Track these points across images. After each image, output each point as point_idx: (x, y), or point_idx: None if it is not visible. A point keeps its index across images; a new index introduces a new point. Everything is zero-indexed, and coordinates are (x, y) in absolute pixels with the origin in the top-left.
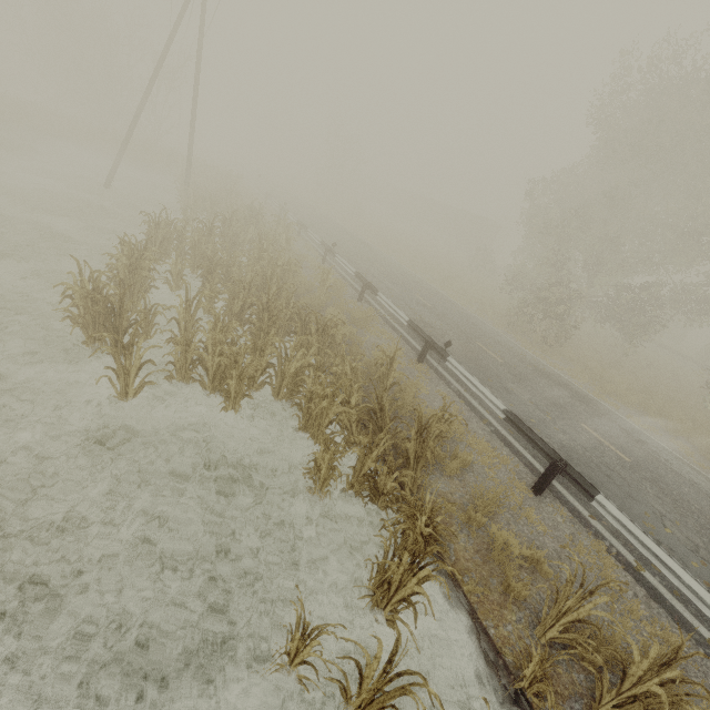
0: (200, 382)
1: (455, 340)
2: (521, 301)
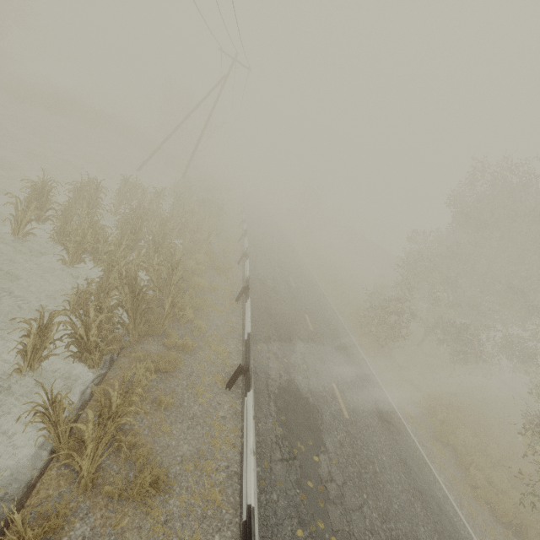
0: (65, 246)
1: (286, 305)
2: (370, 306)
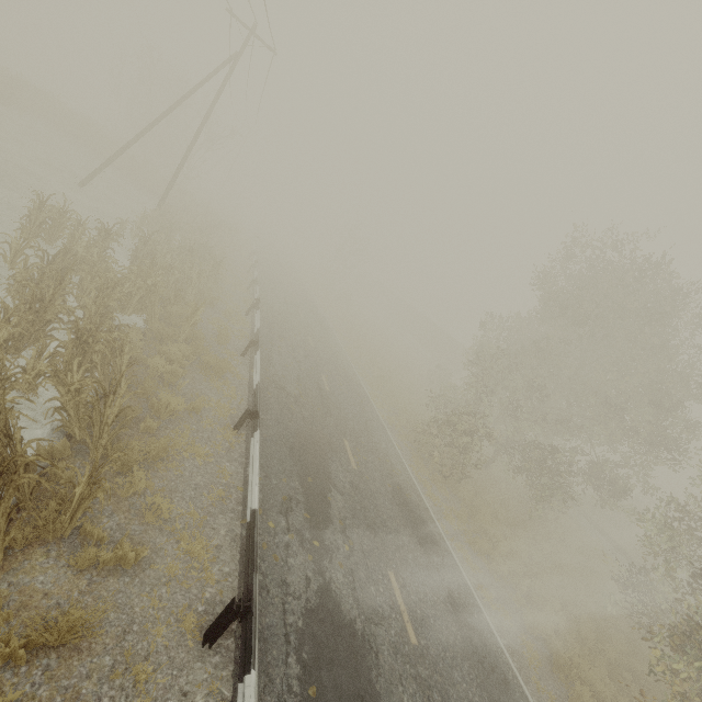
0: None
1: (317, 427)
2: (431, 419)
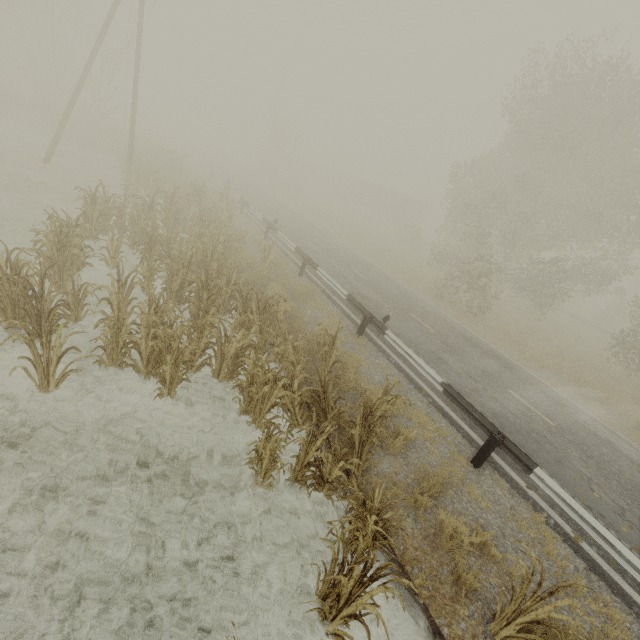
0: (133, 366)
1: (391, 311)
2: (448, 274)
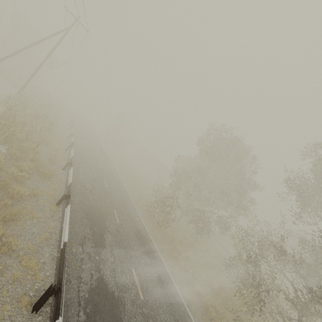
0: None
1: (100, 204)
2: (154, 200)
